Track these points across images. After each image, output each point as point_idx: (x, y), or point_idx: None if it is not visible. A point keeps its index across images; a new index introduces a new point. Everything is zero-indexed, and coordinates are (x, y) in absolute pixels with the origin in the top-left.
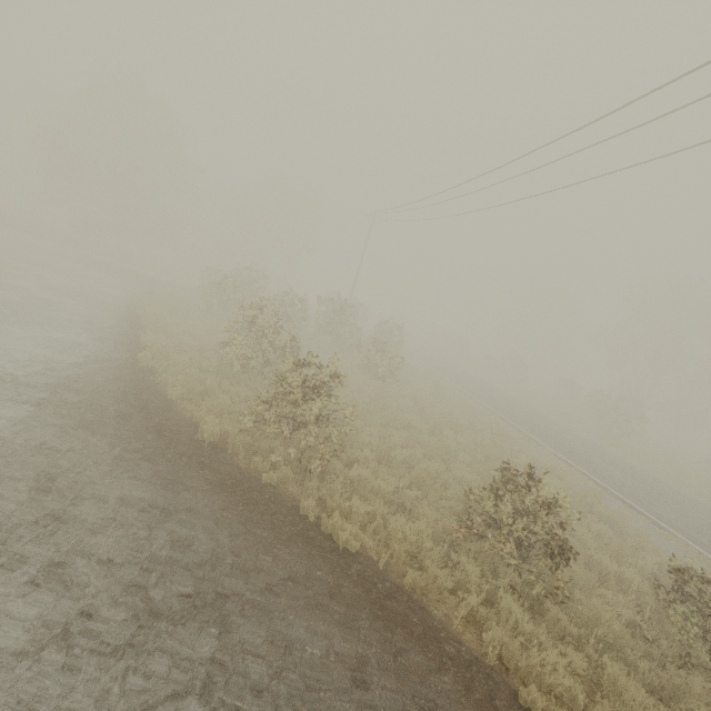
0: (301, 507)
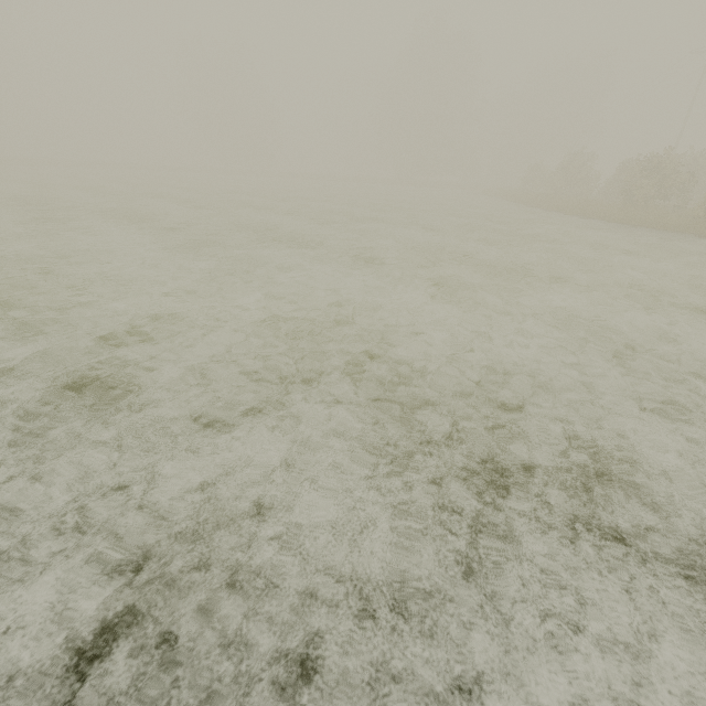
0: None
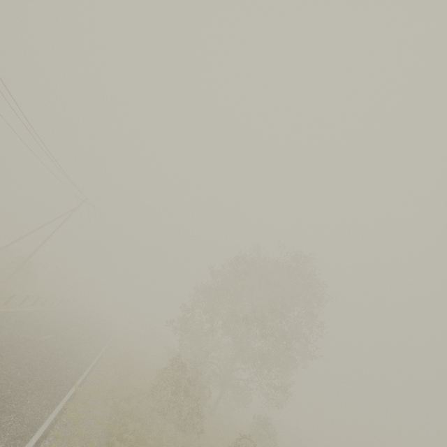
0: None
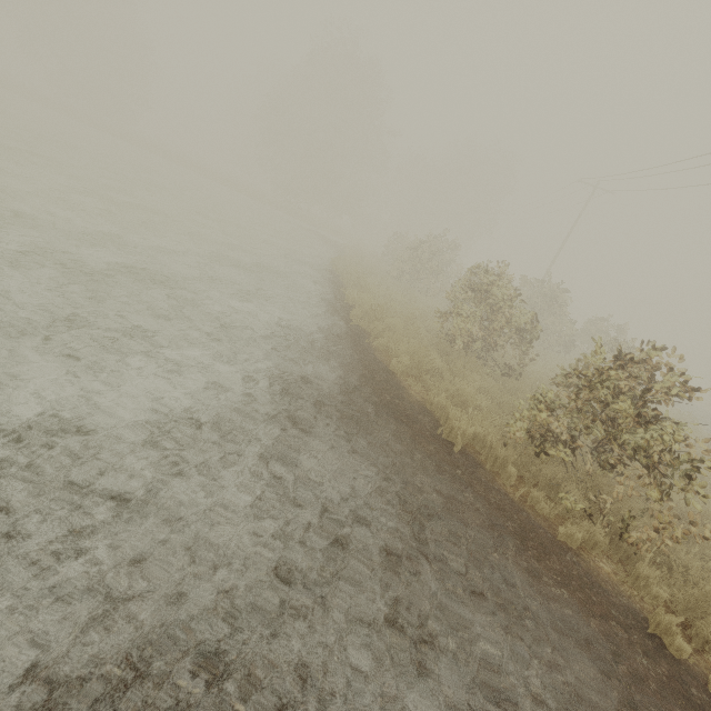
0: (653, 620)
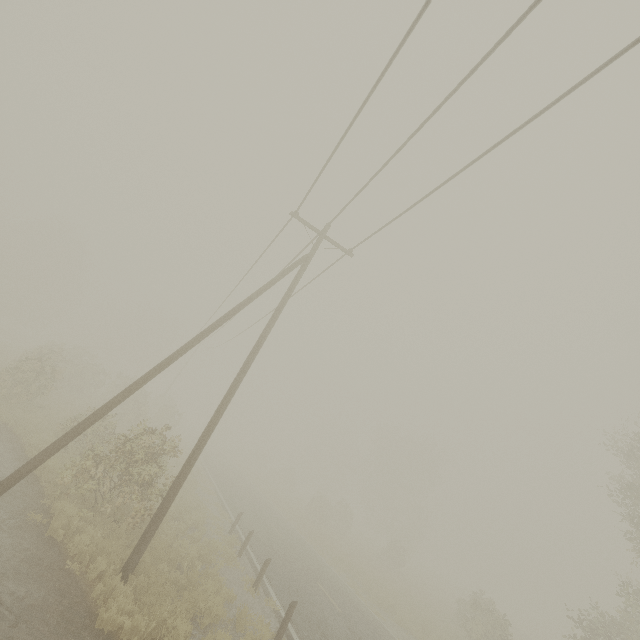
0: None
